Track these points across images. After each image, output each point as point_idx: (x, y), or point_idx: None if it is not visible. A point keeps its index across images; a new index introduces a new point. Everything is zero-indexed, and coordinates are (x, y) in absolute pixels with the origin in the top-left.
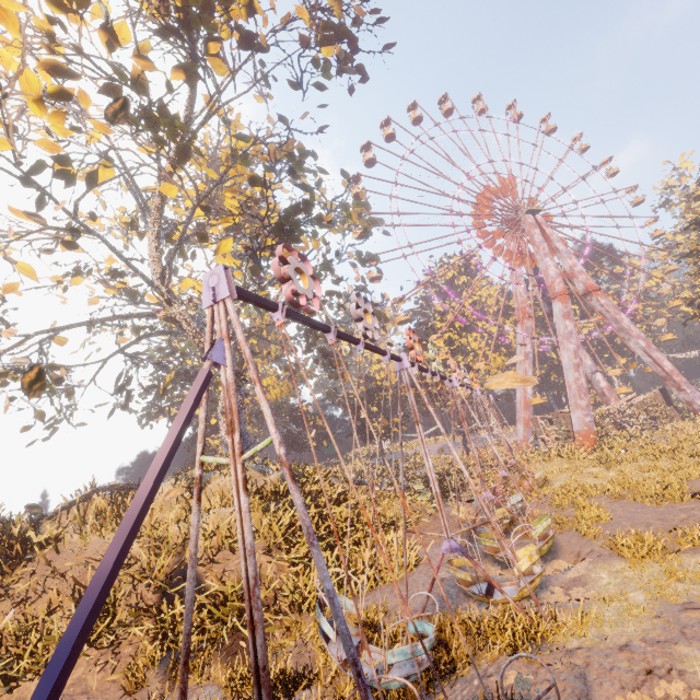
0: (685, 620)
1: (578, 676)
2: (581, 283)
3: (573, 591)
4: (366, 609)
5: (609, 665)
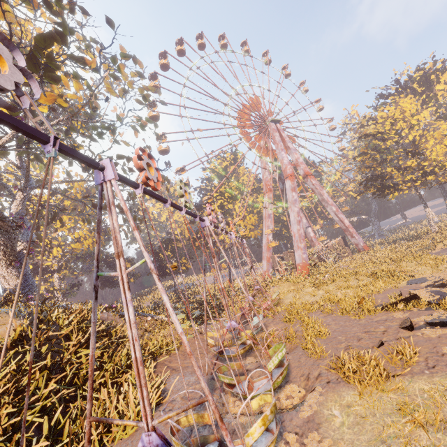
0: None
1: None
2: (302, 170)
3: (308, 439)
4: None
5: None
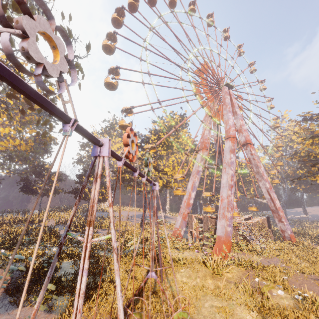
0: None
1: None
2: (244, 137)
3: None
4: None
5: None
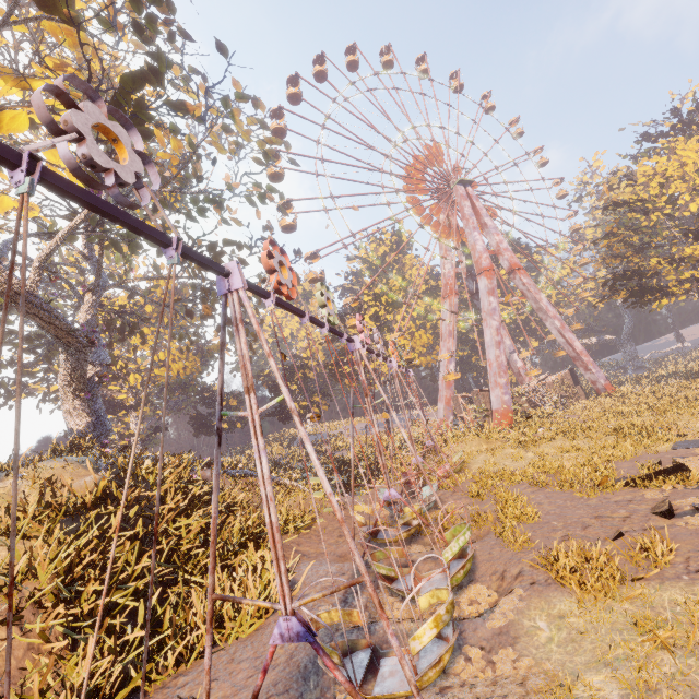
0: None
1: None
2: (506, 261)
3: (499, 656)
4: None
5: None
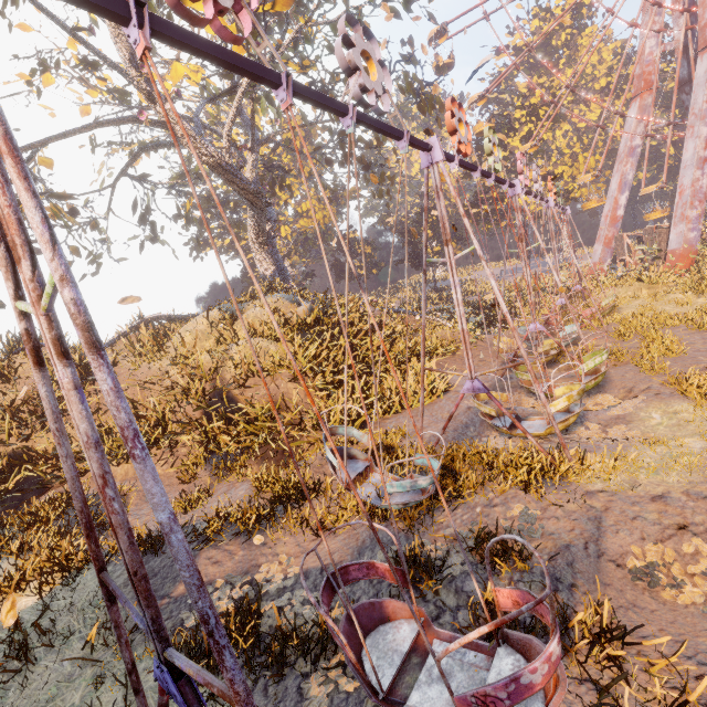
0: None
1: (591, 519)
2: None
3: (612, 428)
4: (386, 432)
5: (633, 514)
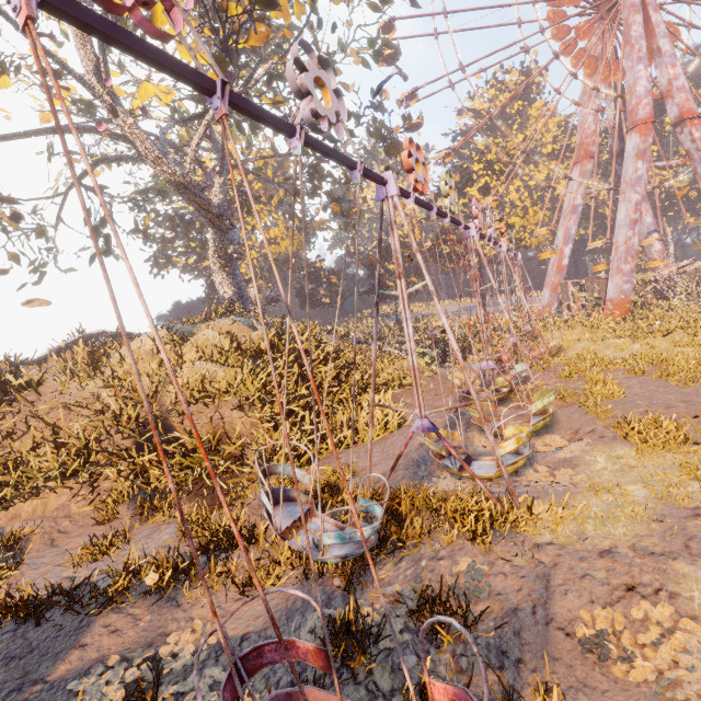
0: (693, 530)
1: (540, 576)
2: (676, 107)
3: (560, 472)
4: (334, 470)
5: (582, 571)
